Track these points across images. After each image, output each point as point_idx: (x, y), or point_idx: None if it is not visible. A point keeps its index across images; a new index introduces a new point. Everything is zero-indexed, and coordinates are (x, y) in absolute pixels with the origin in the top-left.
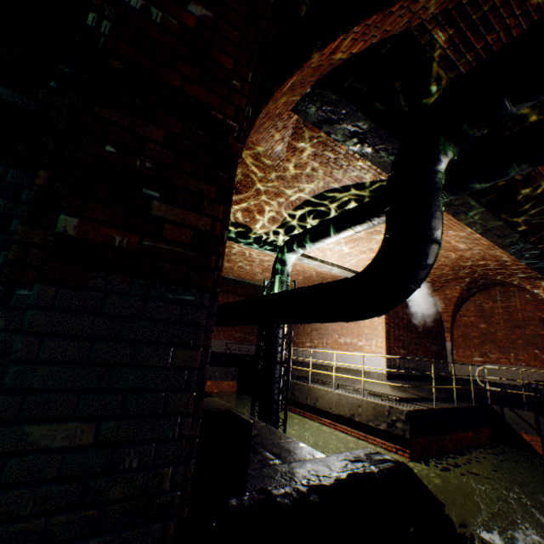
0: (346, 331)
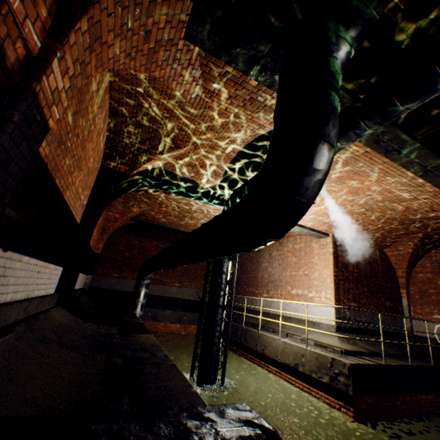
0: (298, 283)
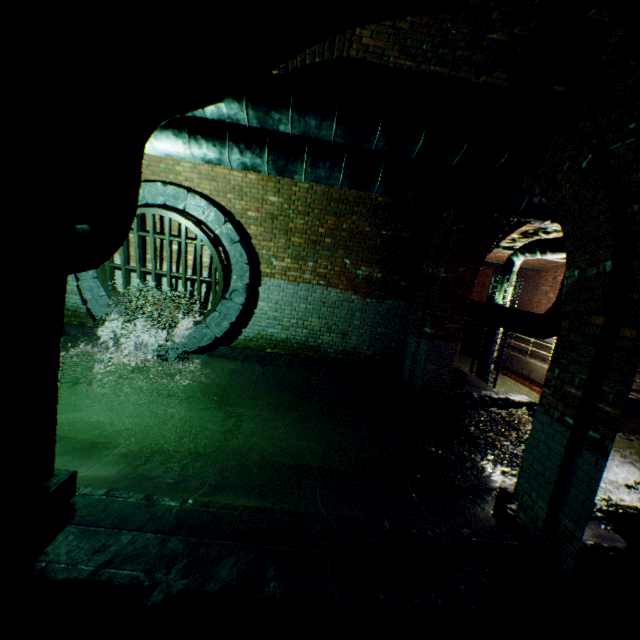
0: None
